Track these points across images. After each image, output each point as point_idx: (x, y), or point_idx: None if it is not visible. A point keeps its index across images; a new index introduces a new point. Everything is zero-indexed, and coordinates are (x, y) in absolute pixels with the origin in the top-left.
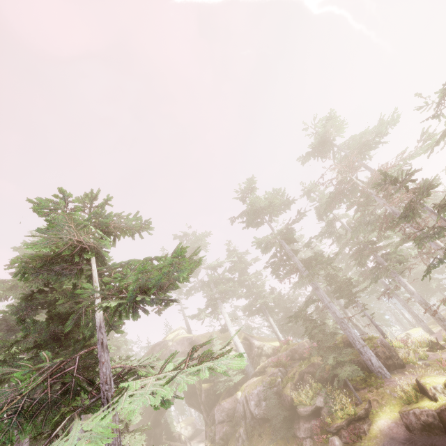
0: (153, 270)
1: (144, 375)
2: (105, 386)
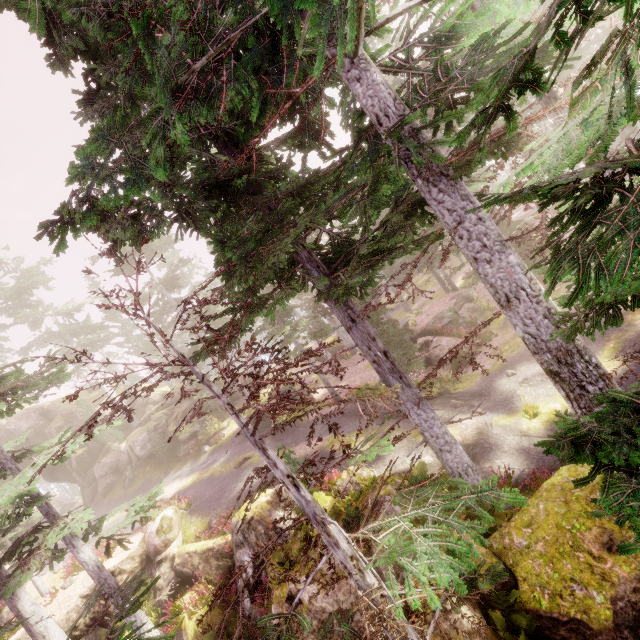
0: (22, 373)
1: (30, 452)
2: (10, 463)
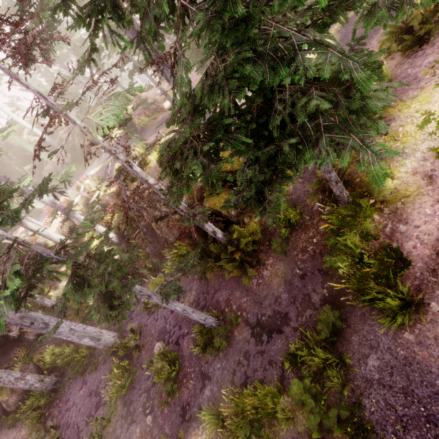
0: None
1: None
2: None
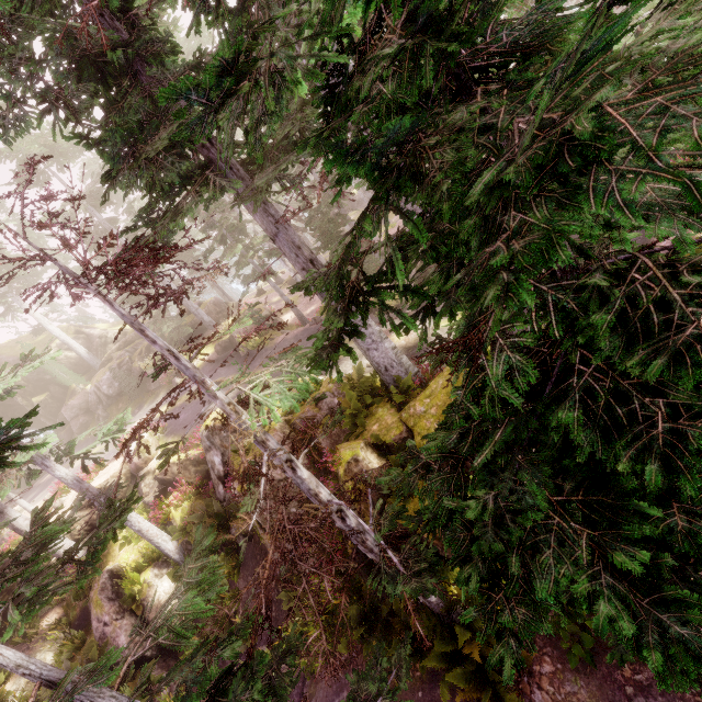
0: None
1: None
2: None
